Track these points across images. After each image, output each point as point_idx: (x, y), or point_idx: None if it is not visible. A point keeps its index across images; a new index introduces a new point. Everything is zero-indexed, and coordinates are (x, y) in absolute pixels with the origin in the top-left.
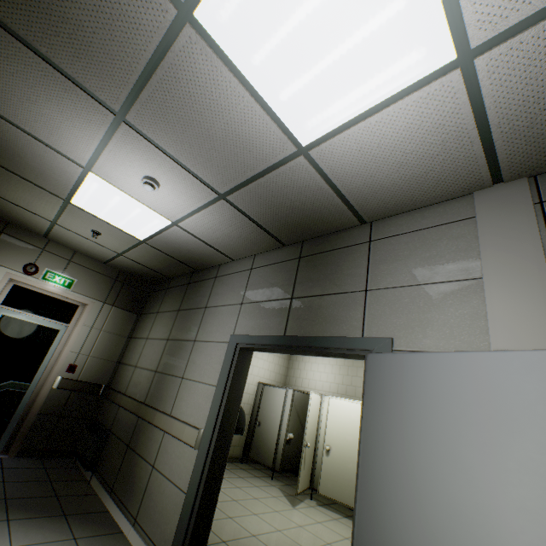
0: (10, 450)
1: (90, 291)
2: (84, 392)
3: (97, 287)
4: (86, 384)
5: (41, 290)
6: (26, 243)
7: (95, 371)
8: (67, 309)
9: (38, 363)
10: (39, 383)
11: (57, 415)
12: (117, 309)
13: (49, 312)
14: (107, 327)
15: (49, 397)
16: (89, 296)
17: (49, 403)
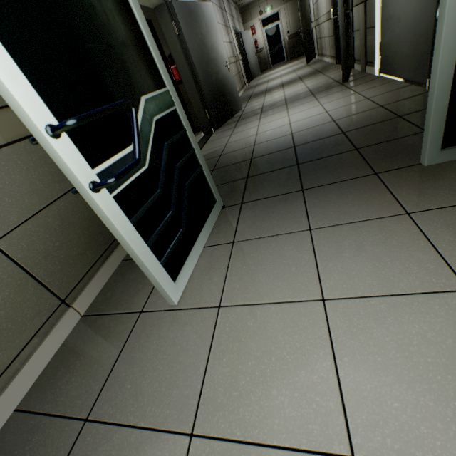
0: (288, 60)
1: (277, 5)
2: (295, 37)
3: (278, 1)
4: (294, 34)
5: (267, 17)
6: (255, 7)
7: (295, 29)
8: (276, 16)
9: (280, 37)
10: (283, 42)
11: (292, 47)
12: (288, 3)
13: (273, 21)
14: (289, 12)
15: (287, 44)
16: (278, 7)
17: (289, 45)
